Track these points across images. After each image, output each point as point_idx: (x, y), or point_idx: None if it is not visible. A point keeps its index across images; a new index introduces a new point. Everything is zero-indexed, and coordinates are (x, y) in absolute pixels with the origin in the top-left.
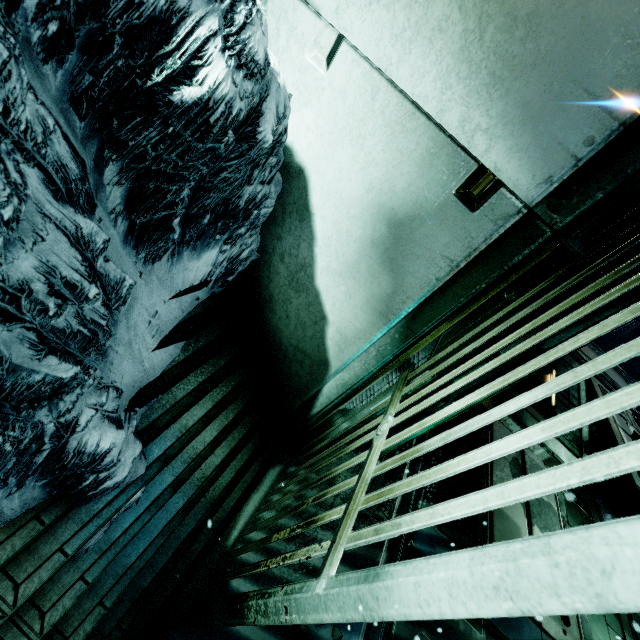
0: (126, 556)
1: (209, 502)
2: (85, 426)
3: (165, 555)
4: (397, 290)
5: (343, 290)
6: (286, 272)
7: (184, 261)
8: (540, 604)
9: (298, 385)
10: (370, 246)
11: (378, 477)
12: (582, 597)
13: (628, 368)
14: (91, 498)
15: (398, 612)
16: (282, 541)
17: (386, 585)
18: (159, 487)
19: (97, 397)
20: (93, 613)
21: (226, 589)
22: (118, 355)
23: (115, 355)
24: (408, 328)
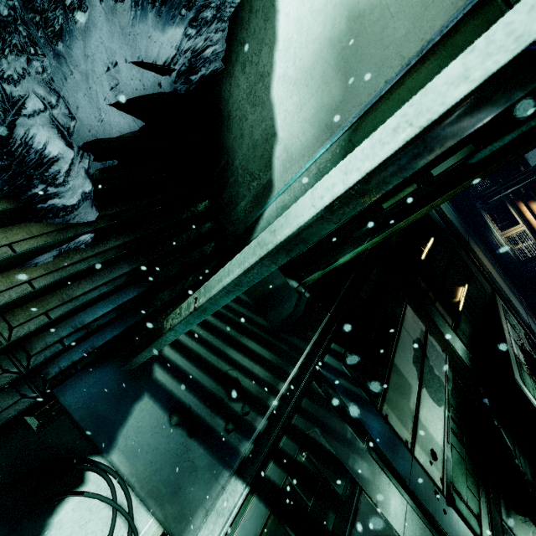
0: (73, 289)
1: (153, 283)
2: (32, 115)
3: (108, 307)
4: (346, 98)
5: (295, 101)
6: (246, 84)
7: (148, 25)
8: (443, 103)
9: (243, 210)
10: (327, 46)
11: (301, 305)
12: (497, 56)
13: (529, 302)
14: (42, 218)
15: (291, 227)
16: (211, 335)
17: (285, 214)
18: (108, 244)
19: (46, 93)
20: (38, 318)
21: (158, 353)
22: (73, 78)
23: (70, 74)
24: (349, 141)
